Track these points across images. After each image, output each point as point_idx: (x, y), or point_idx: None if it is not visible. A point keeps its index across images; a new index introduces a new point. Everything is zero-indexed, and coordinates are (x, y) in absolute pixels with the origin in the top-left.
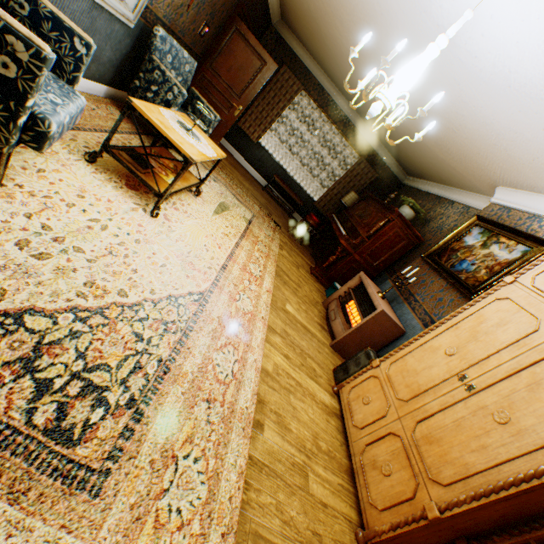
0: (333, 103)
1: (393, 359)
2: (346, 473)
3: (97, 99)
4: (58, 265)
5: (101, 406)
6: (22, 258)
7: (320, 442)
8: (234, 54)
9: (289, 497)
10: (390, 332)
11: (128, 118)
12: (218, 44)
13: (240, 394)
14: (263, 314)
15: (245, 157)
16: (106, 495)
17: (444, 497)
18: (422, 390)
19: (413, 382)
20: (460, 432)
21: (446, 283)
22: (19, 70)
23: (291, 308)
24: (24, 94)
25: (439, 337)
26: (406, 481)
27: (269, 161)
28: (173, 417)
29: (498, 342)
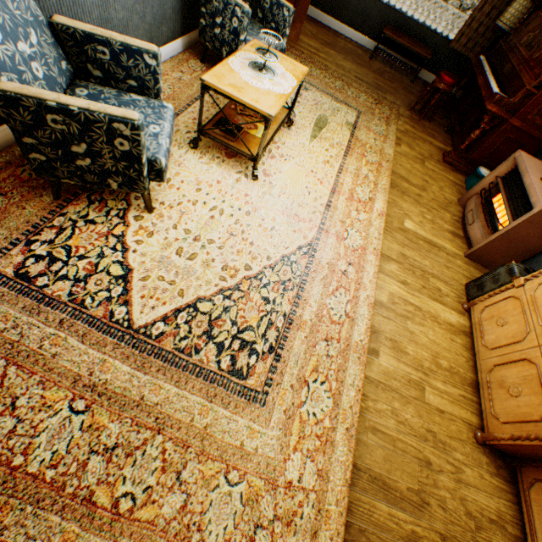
0: None
1: None
2: (469, 386)
3: (178, 61)
4: (202, 260)
5: (254, 354)
6: (183, 263)
7: (440, 360)
8: None
9: (403, 405)
10: None
11: (208, 63)
12: None
13: (353, 330)
14: (375, 245)
15: (340, 20)
16: (269, 404)
17: None
18: None
19: None
20: None
21: None
22: (129, 143)
23: (410, 225)
24: (139, 157)
25: None
26: (535, 406)
27: (373, 10)
28: (301, 355)
29: None
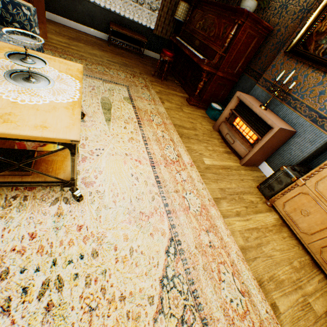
0: None
1: (318, 177)
2: (313, 267)
3: None
4: None
5: None
6: None
7: (294, 263)
8: None
9: None
10: (285, 138)
11: None
12: None
13: (255, 305)
14: (206, 195)
15: (74, 20)
16: None
17: None
18: None
19: None
20: None
21: (323, 74)
22: None
23: (207, 161)
24: None
25: None
26: None
27: (96, 12)
28: None
29: None
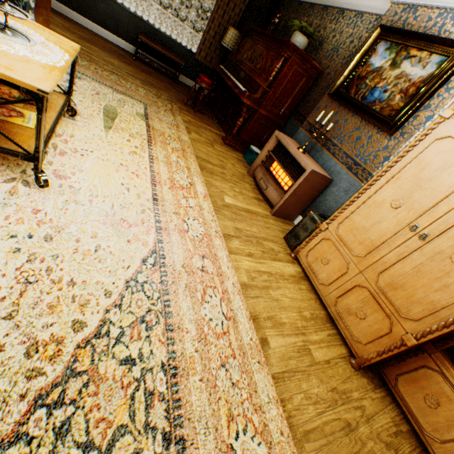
0: None
1: (340, 220)
2: (327, 322)
3: None
4: None
5: None
6: None
7: (304, 313)
8: None
9: (308, 381)
10: (320, 185)
11: None
12: None
13: (240, 331)
14: (215, 227)
15: (92, 20)
16: None
17: (418, 329)
18: (376, 245)
19: (365, 239)
20: (421, 277)
21: (361, 119)
22: None
23: (229, 200)
24: None
25: (381, 191)
26: (381, 321)
27: (123, 16)
28: (207, 411)
29: (445, 188)
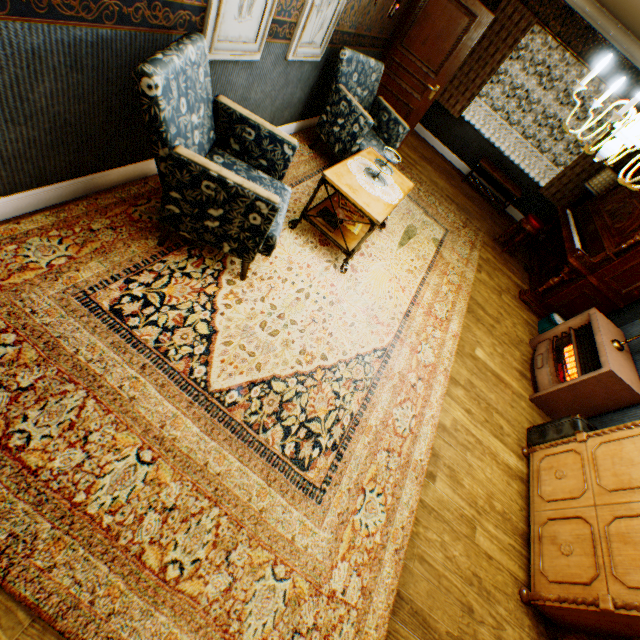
0: (589, 30)
1: (606, 438)
2: (520, 537)
3: None
4: (283, 339)
5: (317, 447)
6: (264, 337)
7: (494, 502)
8: (430, 19)
9: (453, 540)
10: (619, 397)
11: (315, 150)
12: (410, 14)
13: (415, 447)
14: (446, 365)
15: (440, 140)
16: (324, 503)
17: (624, 597)
18: (632, 485)
19: (624, 472)
20: None
21: None
22: (262, 220)
23: (481, 354)
24: (264, 232)
25: None
26: (585, 567)
27: (473, 140)
28: (362, 460)
29: None
